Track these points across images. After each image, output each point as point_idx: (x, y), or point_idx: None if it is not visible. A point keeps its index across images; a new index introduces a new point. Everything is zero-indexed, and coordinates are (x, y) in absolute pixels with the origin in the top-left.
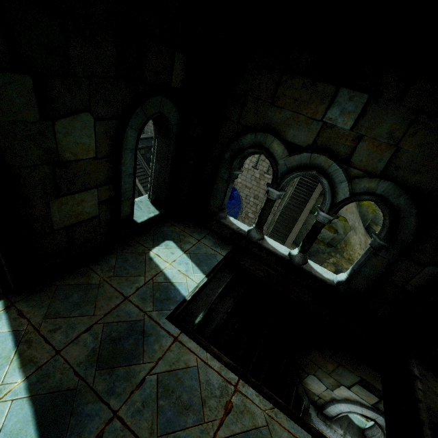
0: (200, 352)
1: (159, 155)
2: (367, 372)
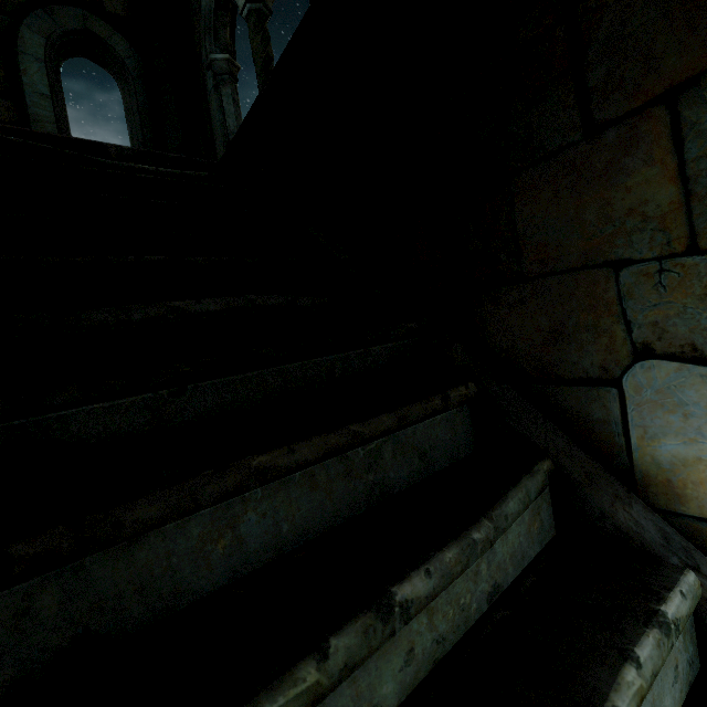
0: None
1: (126, 112)
2: None
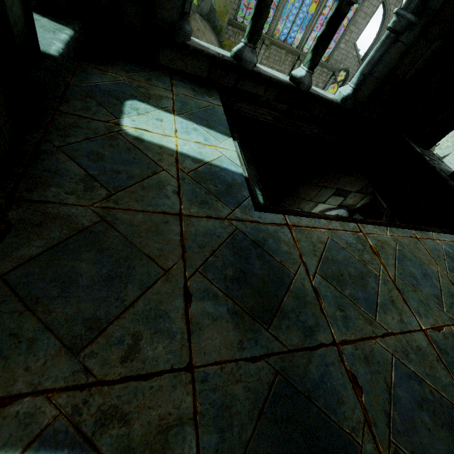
0: (318, 223)
1: None
2: (343, 182)
